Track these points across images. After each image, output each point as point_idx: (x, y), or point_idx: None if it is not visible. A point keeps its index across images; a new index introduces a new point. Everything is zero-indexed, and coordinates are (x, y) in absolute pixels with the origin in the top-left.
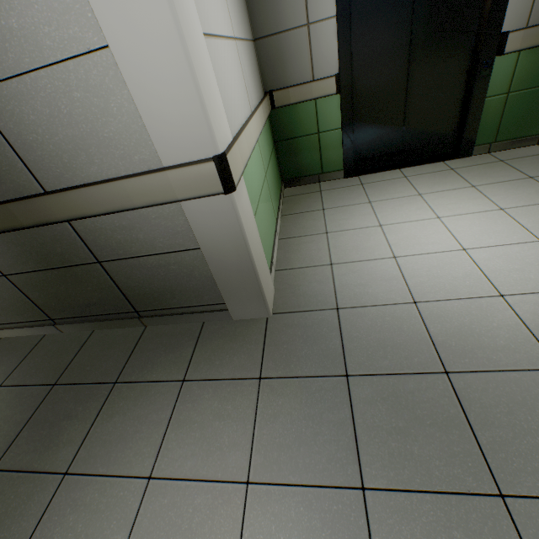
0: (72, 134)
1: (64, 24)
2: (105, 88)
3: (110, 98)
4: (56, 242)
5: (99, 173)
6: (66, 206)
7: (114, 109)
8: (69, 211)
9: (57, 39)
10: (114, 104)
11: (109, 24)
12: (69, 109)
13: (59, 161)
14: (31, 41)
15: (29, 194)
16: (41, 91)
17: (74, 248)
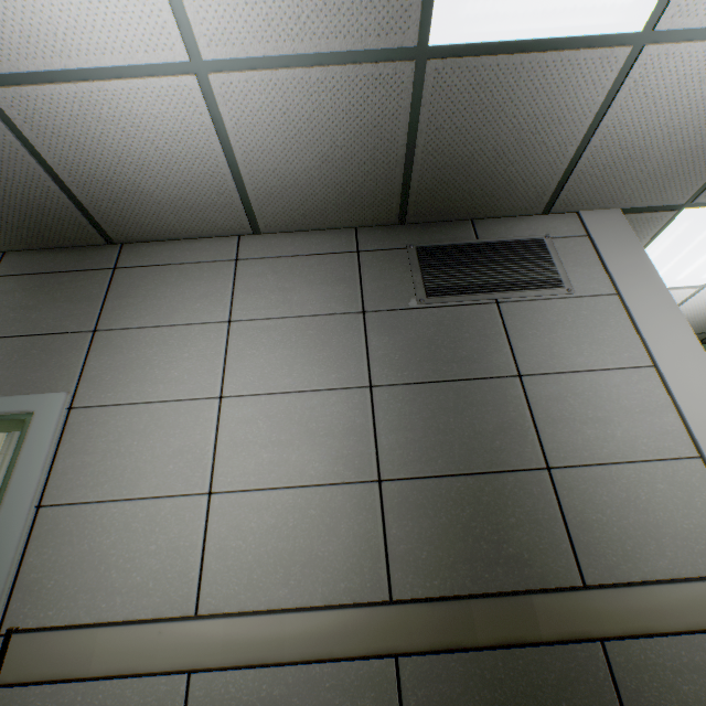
0: (644, 519)
1: (660, 439)
2: (689, 485)
3: (693, 492)
4: (564, 684)
5: (667, 569)
6: (622, 610)
7: (696, 502)
8: (625, 619)
9: (651, 446)
10: (696, 498)
11: (705, 444)
12: (647, 496)
13: (617, 546)
14: (627, 444)
15: (557, 585)
16: (622, 478)
17: (592, 705)
